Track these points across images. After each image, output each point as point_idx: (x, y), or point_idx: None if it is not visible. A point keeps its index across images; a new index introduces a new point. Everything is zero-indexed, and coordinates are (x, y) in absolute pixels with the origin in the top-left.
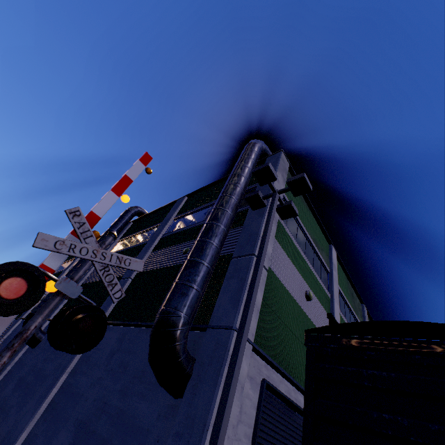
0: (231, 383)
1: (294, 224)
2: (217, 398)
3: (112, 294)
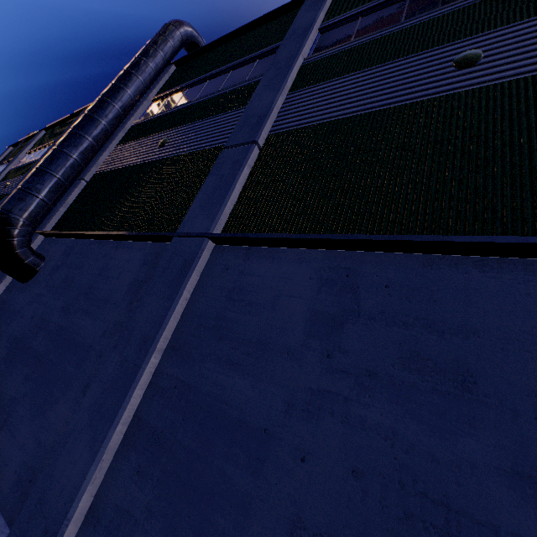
0: None
1: None
2: None
3: None
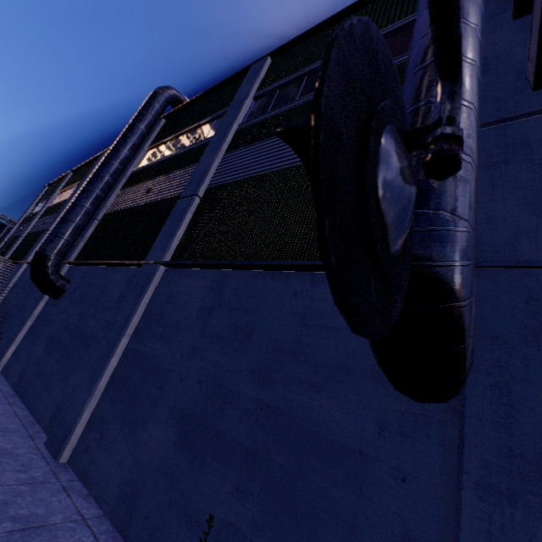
0: None
1: None
2: None
3: None
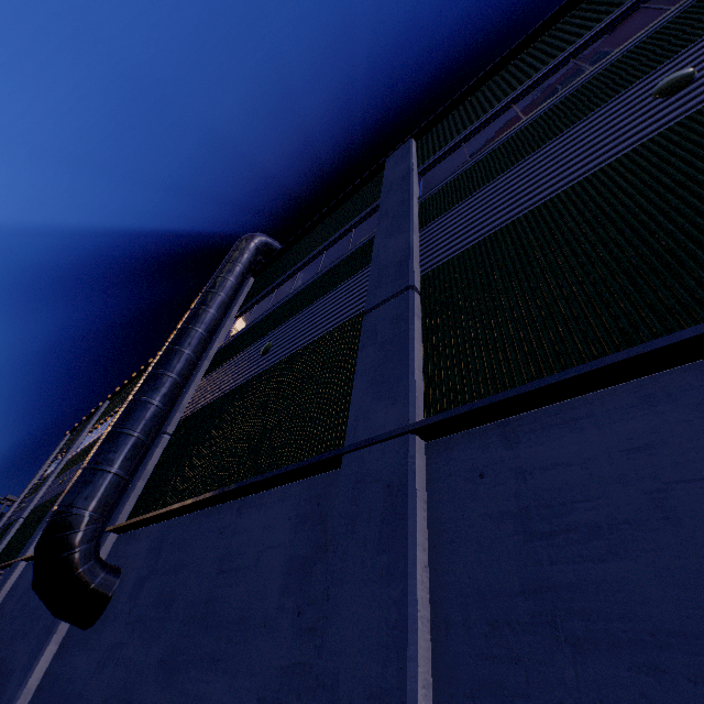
0: None
1: None
2: None
3: None
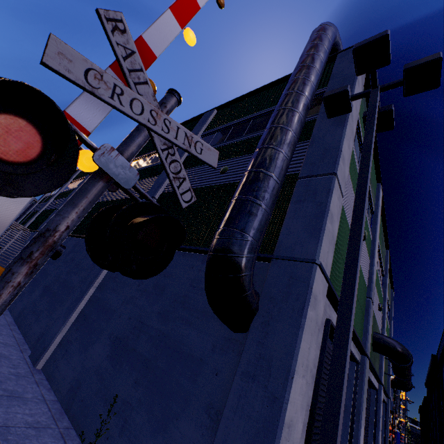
0: (349, 335)
1: (357, 150)
2: (301, 343)
3: (179, 194)
